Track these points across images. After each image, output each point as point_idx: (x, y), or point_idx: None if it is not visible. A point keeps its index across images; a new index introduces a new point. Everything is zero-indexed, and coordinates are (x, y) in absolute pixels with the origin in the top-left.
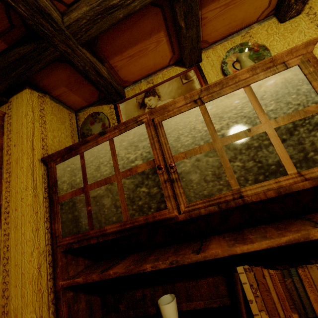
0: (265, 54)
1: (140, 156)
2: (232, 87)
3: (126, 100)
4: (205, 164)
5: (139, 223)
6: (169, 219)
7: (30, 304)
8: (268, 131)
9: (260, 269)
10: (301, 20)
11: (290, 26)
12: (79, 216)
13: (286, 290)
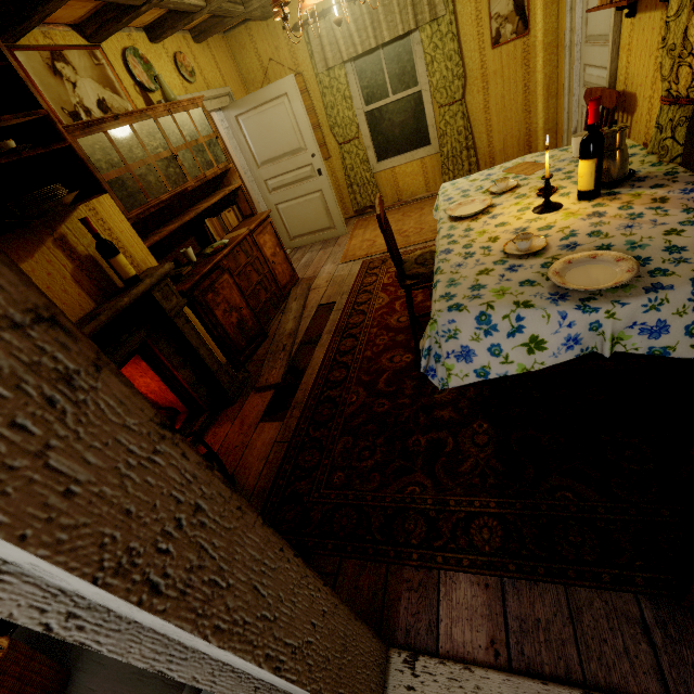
0: (154, 71)
1: (161, 146)
2: (182, 109)
3: (25, 50)
4: (188, 158)
5: (179, 191)
6: (186, 190)
7: (150, 253)
8: (203, 143)
9: (212, 219)
10: (162, 50)
11: (158, 51)
12: (135, 192)
13: (220, 225)
